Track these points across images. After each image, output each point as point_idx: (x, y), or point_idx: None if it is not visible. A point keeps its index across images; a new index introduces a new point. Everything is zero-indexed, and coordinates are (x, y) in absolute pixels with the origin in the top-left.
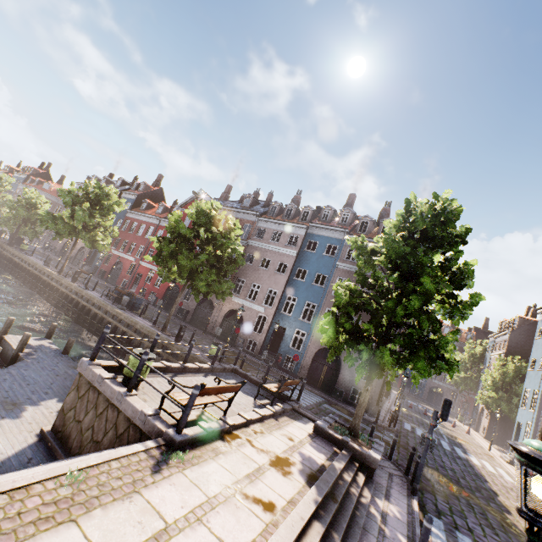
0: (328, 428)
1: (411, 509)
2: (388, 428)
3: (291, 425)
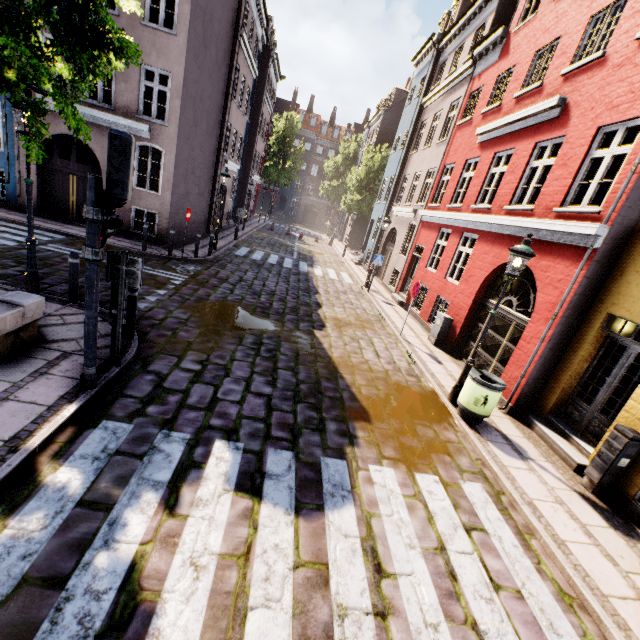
0: None
1: (7, 452)
2: (192, 259)
3: None
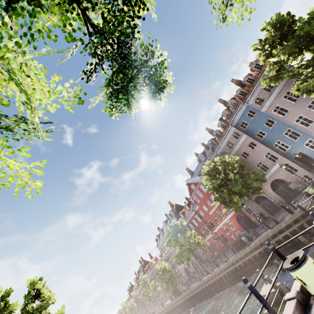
0: None
1: None
2: None
3: None
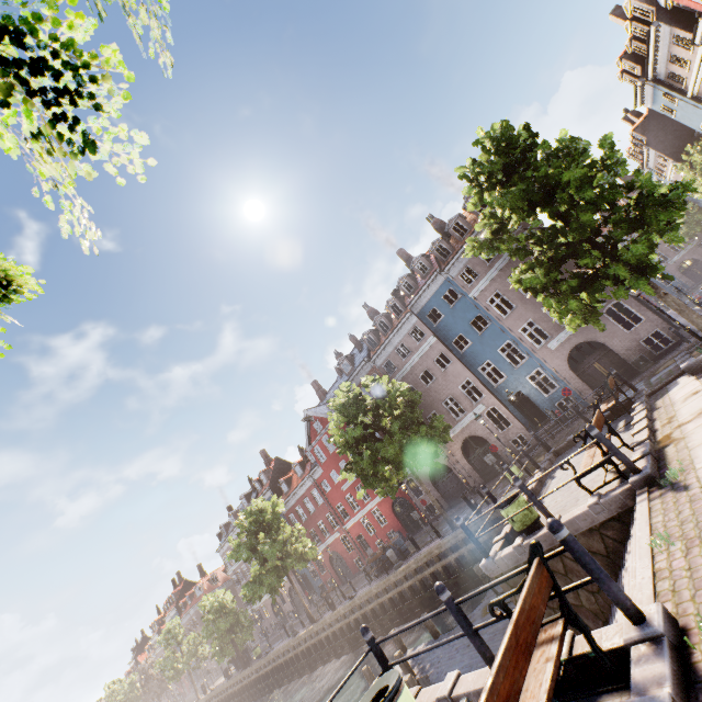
0: (697, 358)
1: None
2: None
3: (673, 395)
